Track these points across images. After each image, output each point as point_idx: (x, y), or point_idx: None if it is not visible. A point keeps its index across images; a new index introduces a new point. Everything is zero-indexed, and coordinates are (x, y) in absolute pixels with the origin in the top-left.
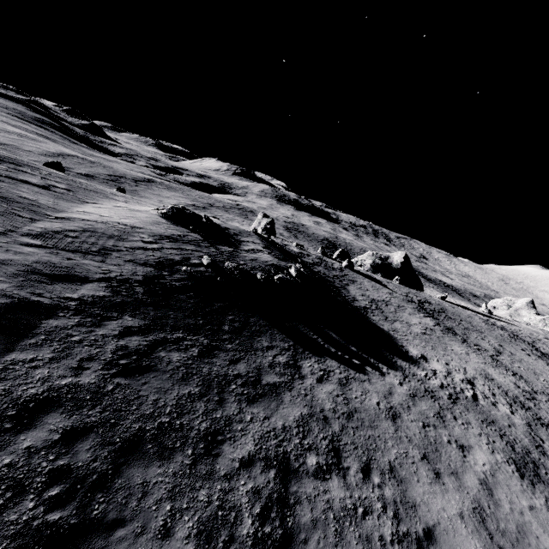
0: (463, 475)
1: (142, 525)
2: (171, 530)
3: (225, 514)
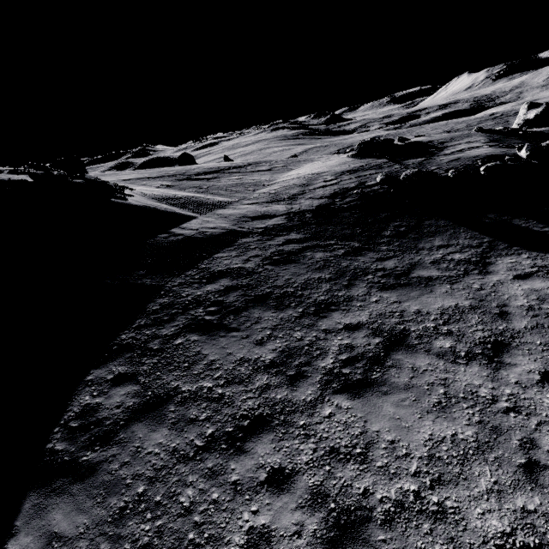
0: None
1: (248, 335)
2: (264, 343)
3: (310, 350)
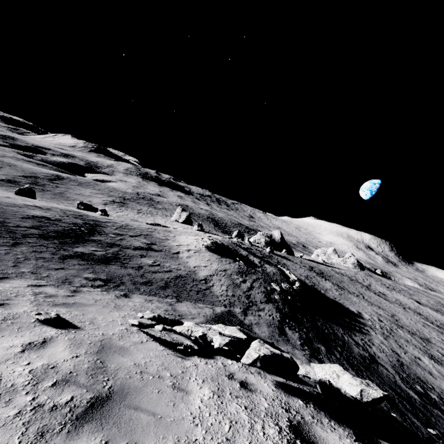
0: (433, 372)
1: None
2: None
3: (443, 419)
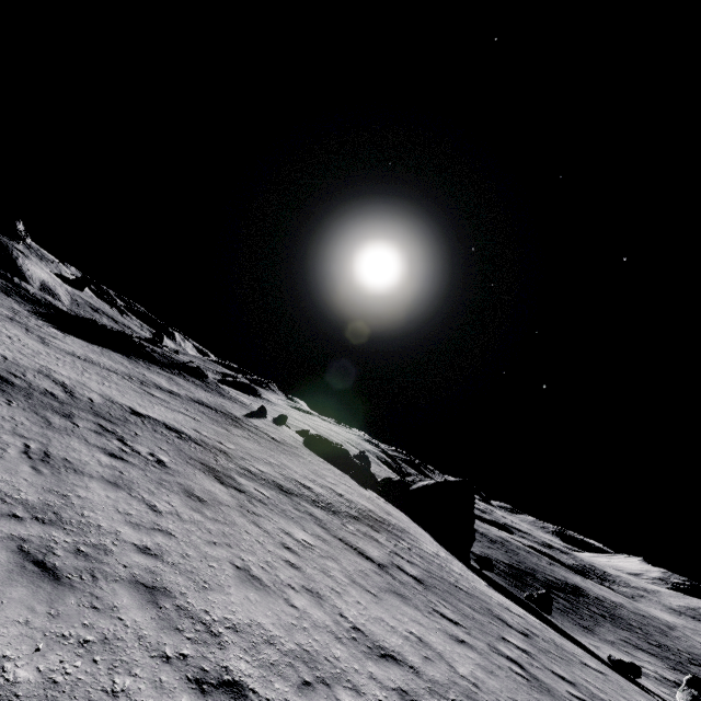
0: None
1: None
2: None
3: None
